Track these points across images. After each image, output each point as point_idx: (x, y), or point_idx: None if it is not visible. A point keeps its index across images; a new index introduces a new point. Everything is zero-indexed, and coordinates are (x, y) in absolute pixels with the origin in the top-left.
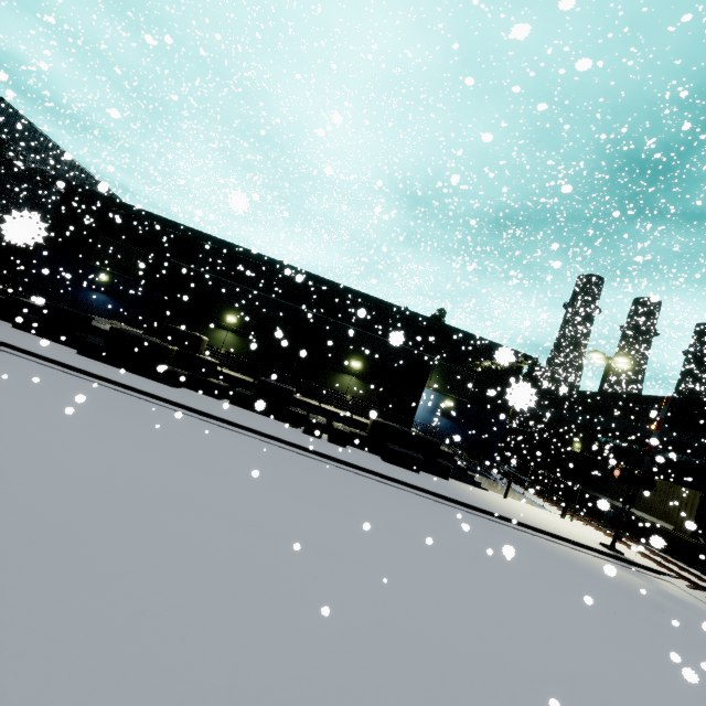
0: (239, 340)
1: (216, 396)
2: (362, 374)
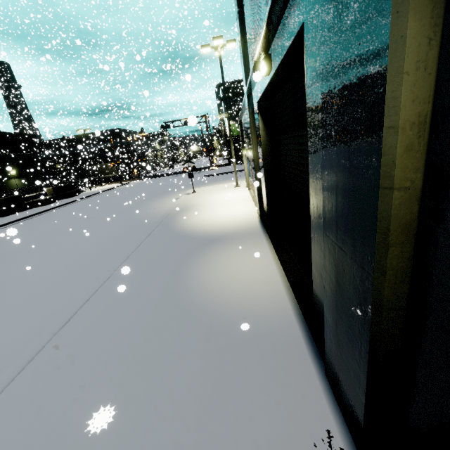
0: None
1: None
2: (18, 175)
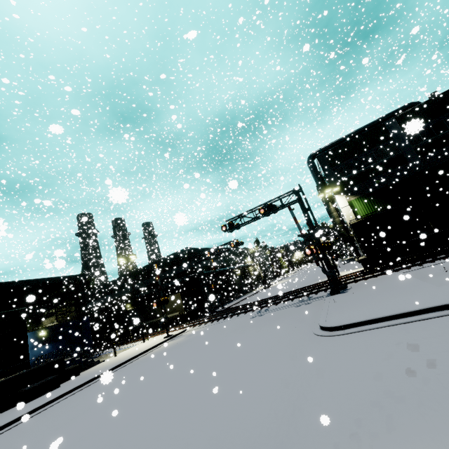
0: None
1: None
2: None
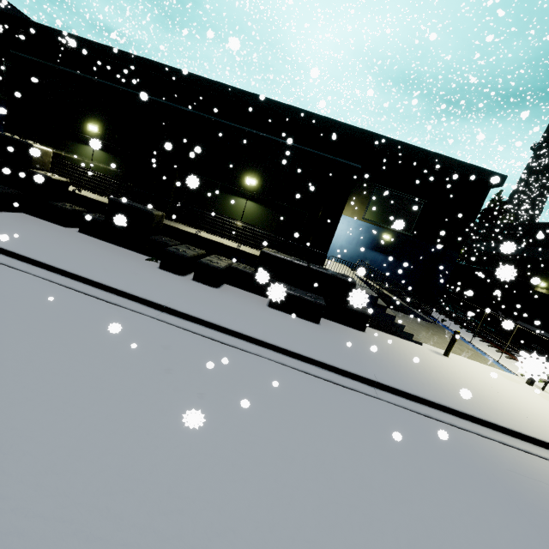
0: (109, 156)
1: (61, 223)
2: (260, 194)
